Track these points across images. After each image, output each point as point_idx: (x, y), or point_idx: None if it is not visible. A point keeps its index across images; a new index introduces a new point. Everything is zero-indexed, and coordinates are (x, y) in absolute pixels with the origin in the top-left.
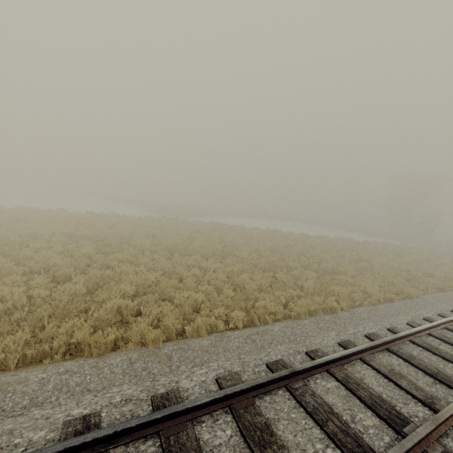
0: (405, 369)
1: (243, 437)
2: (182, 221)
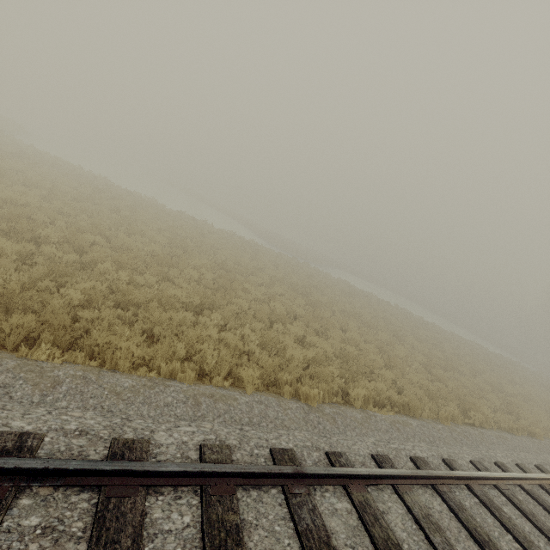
0: None
1: None
2: (317, 270)
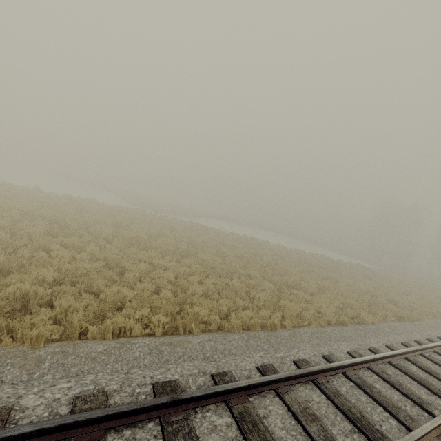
0: (324, 408)
1: None
2: (160, 216)
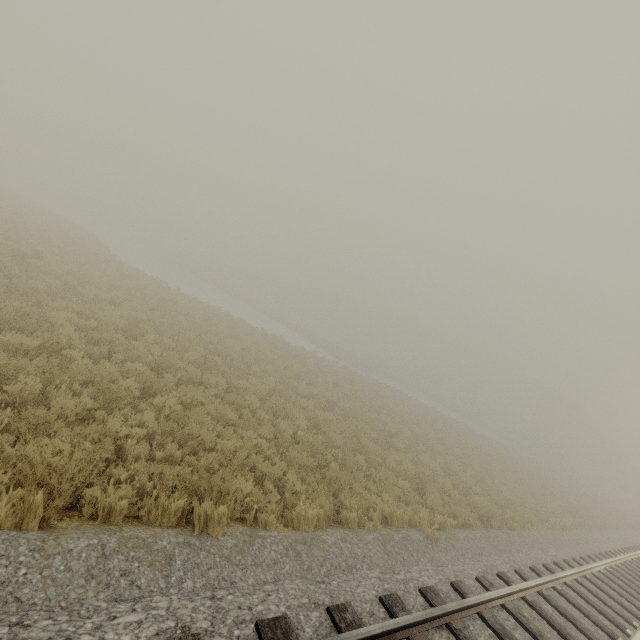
0: None
1: None
2: (401, 394)
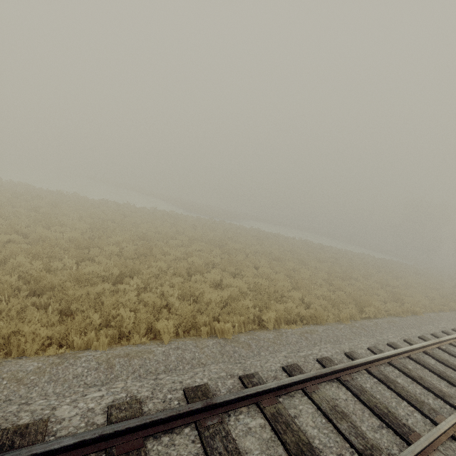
0: None
1: (441, 363)
2: (232, 225)
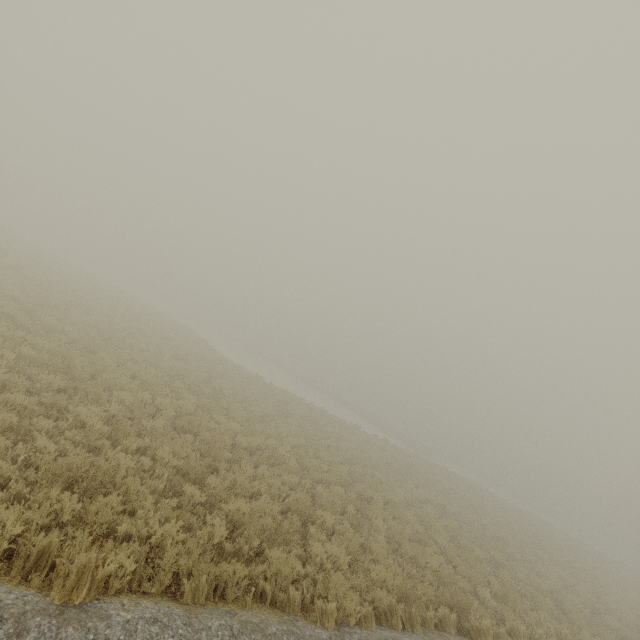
0: None
1: None
2: (472, 483)
